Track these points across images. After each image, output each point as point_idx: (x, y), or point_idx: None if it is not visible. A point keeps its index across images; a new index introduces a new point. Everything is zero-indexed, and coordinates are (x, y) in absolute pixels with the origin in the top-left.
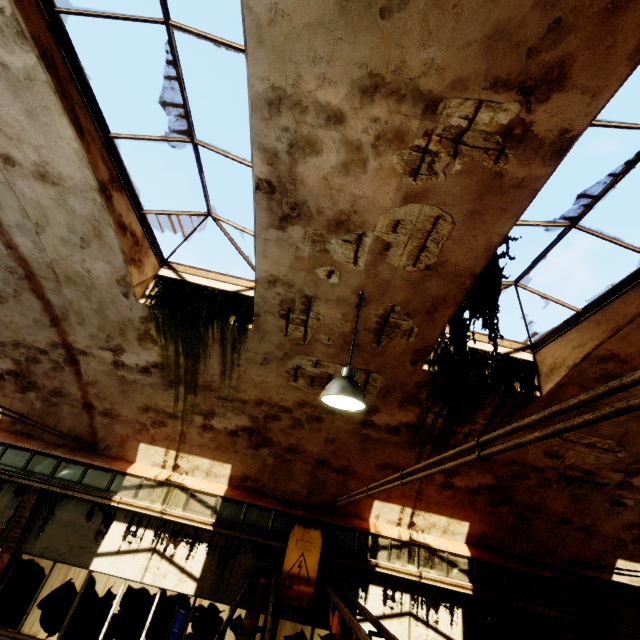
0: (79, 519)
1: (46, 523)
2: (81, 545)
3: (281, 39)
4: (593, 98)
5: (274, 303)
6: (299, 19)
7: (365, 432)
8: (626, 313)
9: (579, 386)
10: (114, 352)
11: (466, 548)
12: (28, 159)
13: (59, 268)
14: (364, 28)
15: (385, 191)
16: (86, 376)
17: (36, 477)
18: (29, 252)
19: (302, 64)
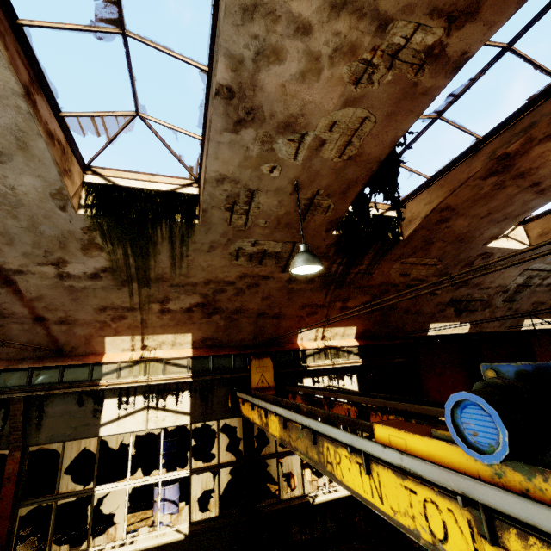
0: (72, 408)
1: (41, 420)
2: (83, 424)
3: None
4: (489, 29)
5: (221, 199)
6: None
7: (290, 286)
8: (460, 178)
9: (426, 229)
10: (56, 266)
11: (356, 341)
12: None
13: None
14: None
15: (331, 97)
16: (28, 293)
17: (14, 390)
18: None
19: None
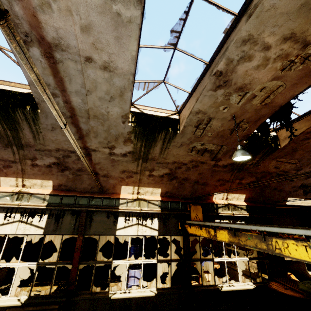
0: (104, 219)
1: (91, 223)
2: (109, 227)
3: (266, 17)
4: None
5: (194, 121)
6: (280, 10)
7: (214, 168)
8: None
9: (295, 143)
10: (110, 148)
11: (245, 203)
12: (101, 59)
13: (92, 111)
14: (302, 16)
15: (267, 76)
16: (94, 161)
17: (82, 206)
18: (77, 104)
19: (268, 27)
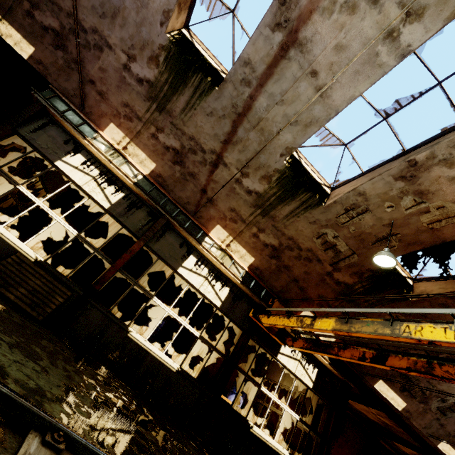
0: (176, 244)
1: (161, 237)
2: (175, 257)
3: None
4: None
5: (349, 202)
6: None
7: (325, 277)
8: None
9: (430, 303)
10: (242, 174)
11: None
12: (324, 80)
13: (264, 123)
14: None
15: (454, 195)
16: (214, 176)
17: (167, 212)
18: (258, 106)
19: None
